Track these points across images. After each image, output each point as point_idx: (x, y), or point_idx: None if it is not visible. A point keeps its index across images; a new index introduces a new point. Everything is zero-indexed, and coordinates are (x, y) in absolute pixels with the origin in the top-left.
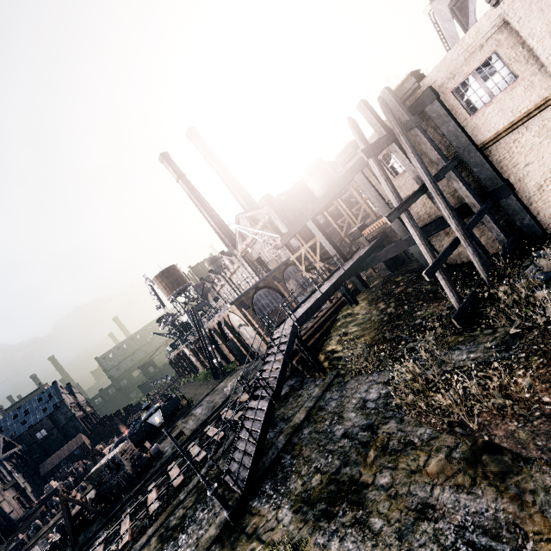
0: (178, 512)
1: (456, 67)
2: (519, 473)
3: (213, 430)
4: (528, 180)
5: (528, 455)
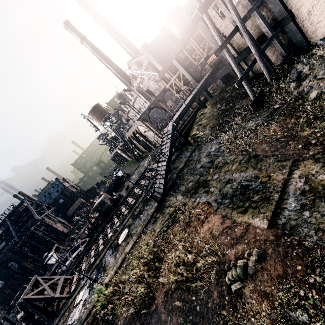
0: (137, 210)
1: None
2: (262, 161)
3: (143, 181)
4: (302, 8)
5: (267, 155)
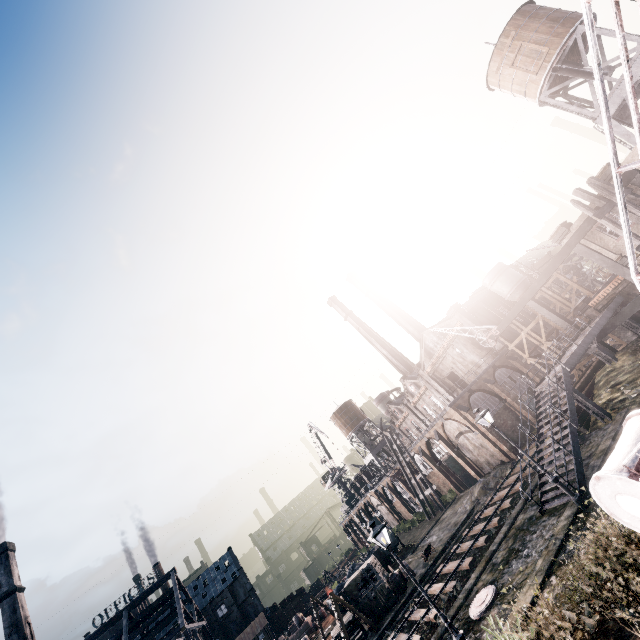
0: (499, 554)
1: None
2: None
3: (477, 526)
4: None
5: None
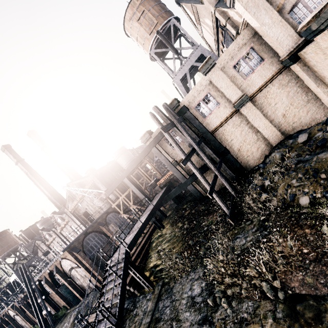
0: None
1: (194, 98)
2: (327, 310)
3: None
4: (233, 147)
5: (321, 293)
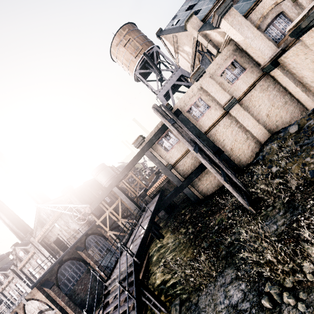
0: None
1: (187, 102)
2: None
3: None
4: (226, 146)
5: None
